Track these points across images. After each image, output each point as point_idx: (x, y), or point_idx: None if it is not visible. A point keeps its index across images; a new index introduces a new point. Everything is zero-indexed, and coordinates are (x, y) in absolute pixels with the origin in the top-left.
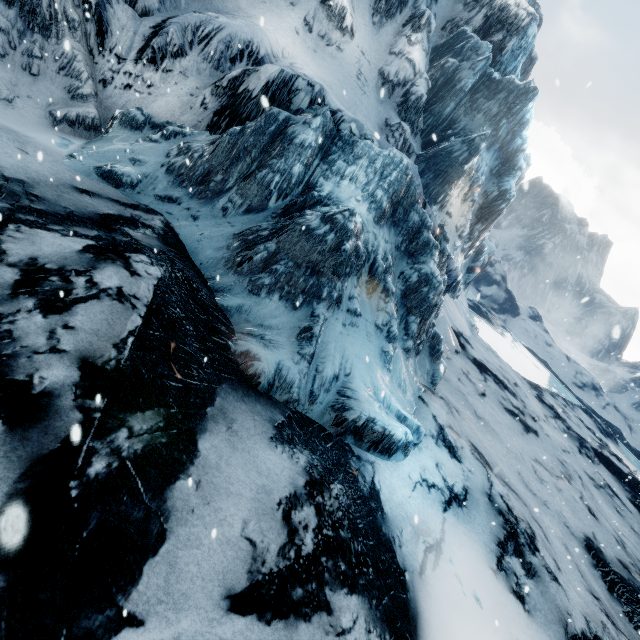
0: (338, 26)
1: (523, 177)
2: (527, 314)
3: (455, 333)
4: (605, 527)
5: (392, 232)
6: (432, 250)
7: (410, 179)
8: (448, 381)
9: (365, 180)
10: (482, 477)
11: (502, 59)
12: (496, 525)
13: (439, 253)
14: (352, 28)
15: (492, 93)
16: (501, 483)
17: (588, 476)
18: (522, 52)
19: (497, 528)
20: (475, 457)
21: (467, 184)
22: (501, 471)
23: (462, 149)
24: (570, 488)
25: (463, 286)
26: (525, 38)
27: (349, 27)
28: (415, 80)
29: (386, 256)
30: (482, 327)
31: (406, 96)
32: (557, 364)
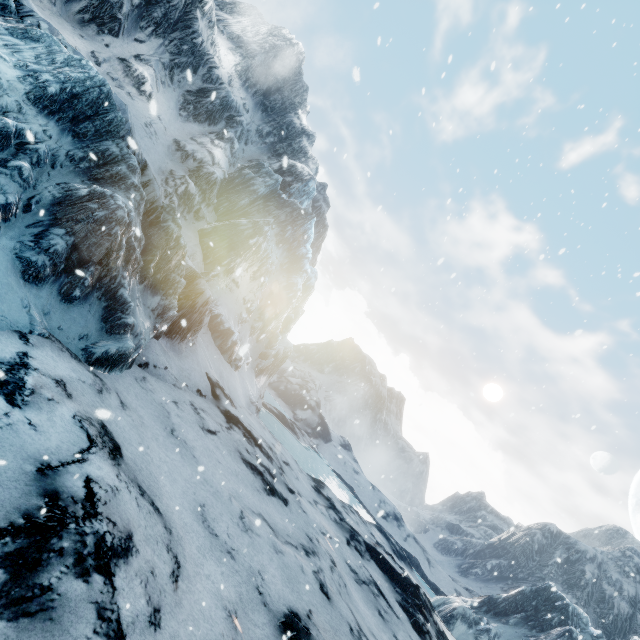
0: (136, 85)
1: (313, 286)
2: (339, 442)
3: (210, 380)
4: (340, 611)
5: (69, 140)
6: (130, 189)
7: (111, 105)
8: (147, 390)
9: (33, 60)
10: (63, 445)
11: (291, 191)
12: (5, 506)
13: (161, 228)
14: (151, 95)
15: (281, 205)
16: (119, 476)
17: (350, 567)
18: (306, 195)
19: (1, 511)
20: (79, 424)
21: (257, 264)
22: (154, 483)
23: (248, 225)
24: (303, 558)
25: (255, 371)
26: (307, 187)
27: (148, 93)
28: (213, 166)
29: (35, 141)
30: (283, 433)
31: (199, 168)
32: (364, 492)
